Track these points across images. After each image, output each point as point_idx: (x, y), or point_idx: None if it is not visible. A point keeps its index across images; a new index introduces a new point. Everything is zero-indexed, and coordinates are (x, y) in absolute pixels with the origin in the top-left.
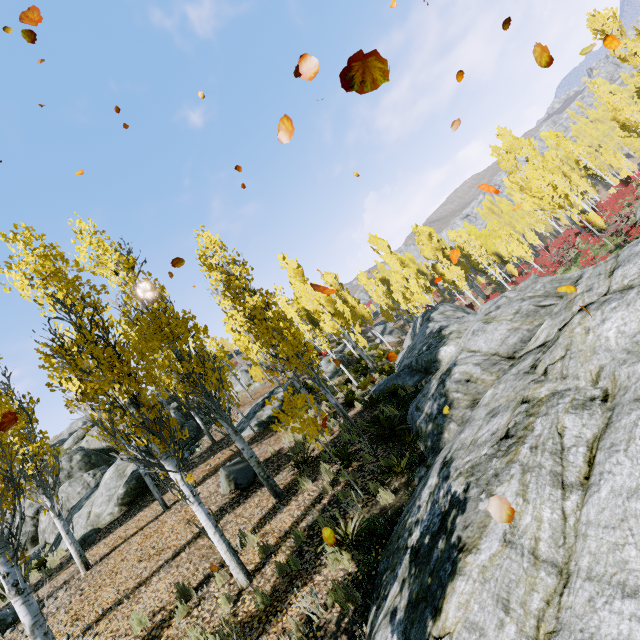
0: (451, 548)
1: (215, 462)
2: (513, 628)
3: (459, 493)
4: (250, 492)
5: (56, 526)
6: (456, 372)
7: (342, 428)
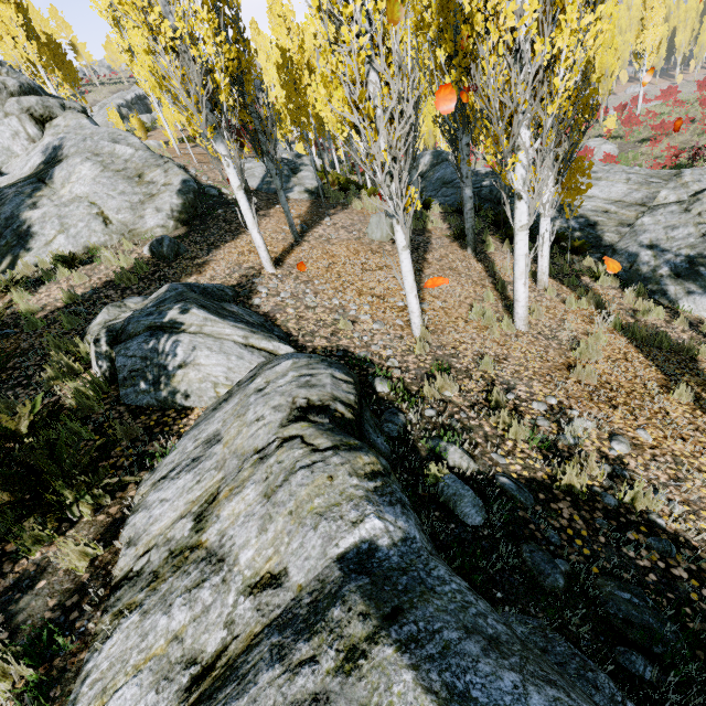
0: None
1: (293, 213)
2: None
3: (694, 254)
4: (421, 245)
5: None
6: (587, 205)
7: (450, 222)
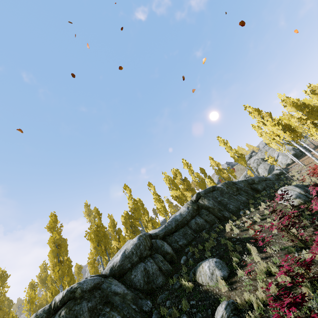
0: None
1: None
2: None
3: None
4: None
5: (264, 172)
6: None
7: None
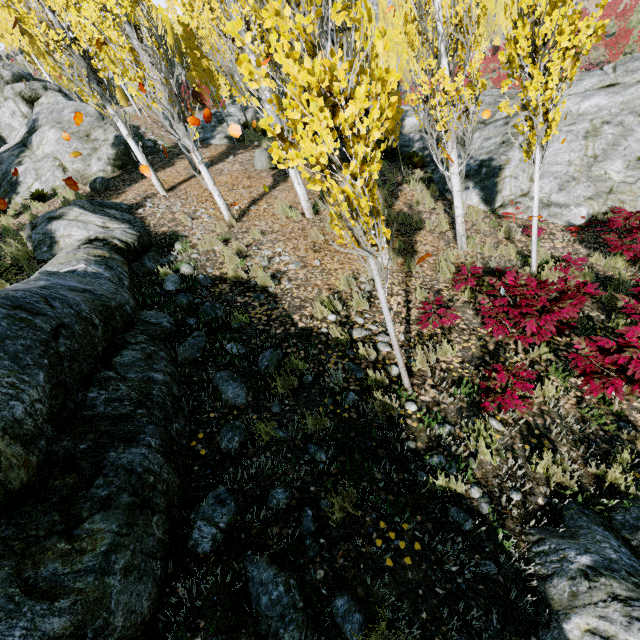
0: (494, 167)
1: (207, 155)
2: (526, 175)
3: (486, 158)
4: None
5: None
6: None
7: None
